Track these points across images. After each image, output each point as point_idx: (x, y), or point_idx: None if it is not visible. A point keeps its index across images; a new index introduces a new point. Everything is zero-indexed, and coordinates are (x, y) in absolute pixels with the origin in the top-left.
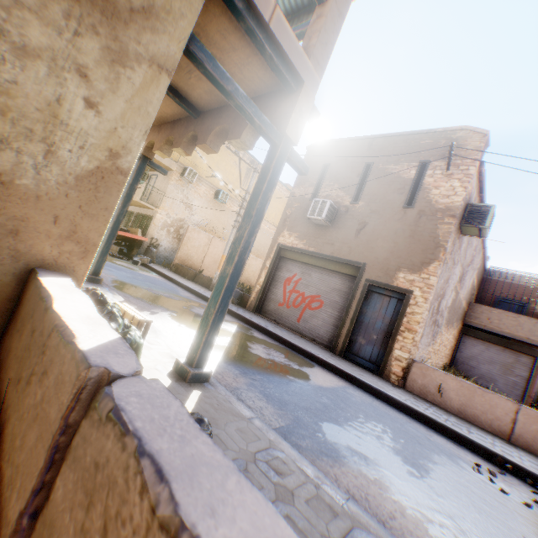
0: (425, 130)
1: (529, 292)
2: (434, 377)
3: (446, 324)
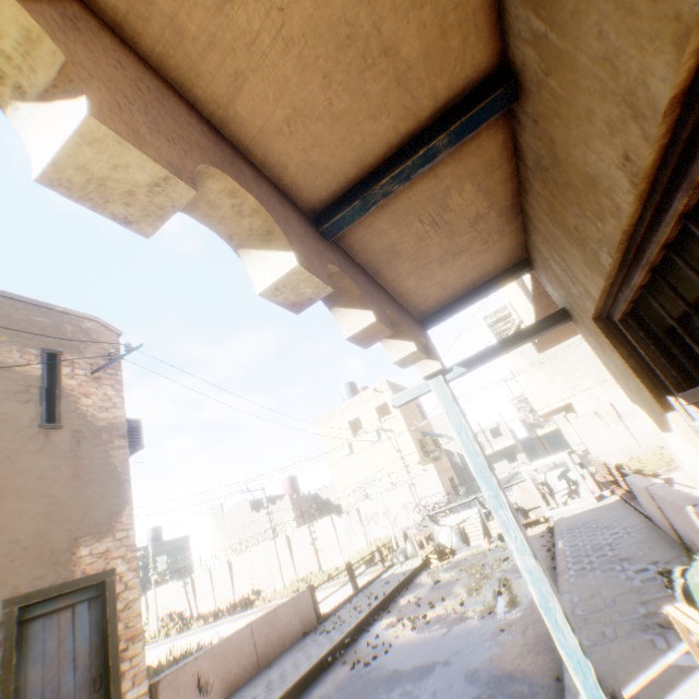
0: (39, 301)
1: None
2: (189, 676)
3: None
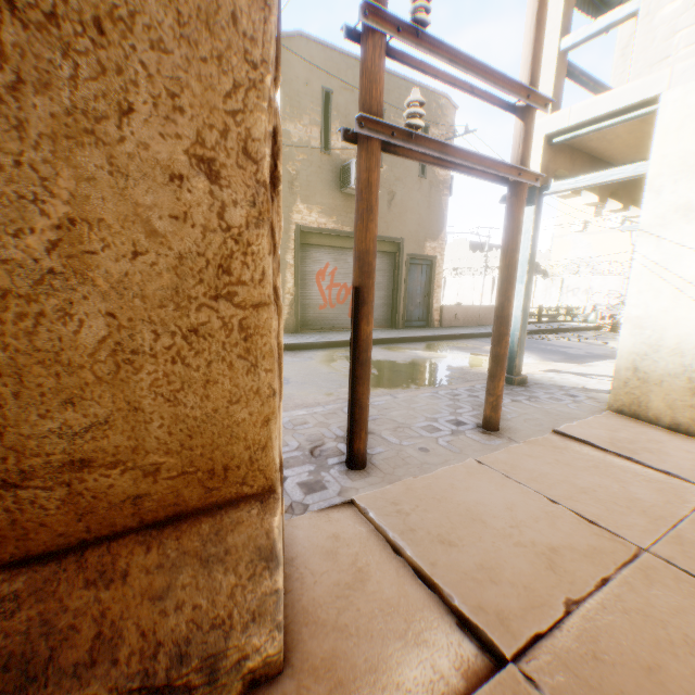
0: (423, 85)
1: None
2: (452, 311)
3: None
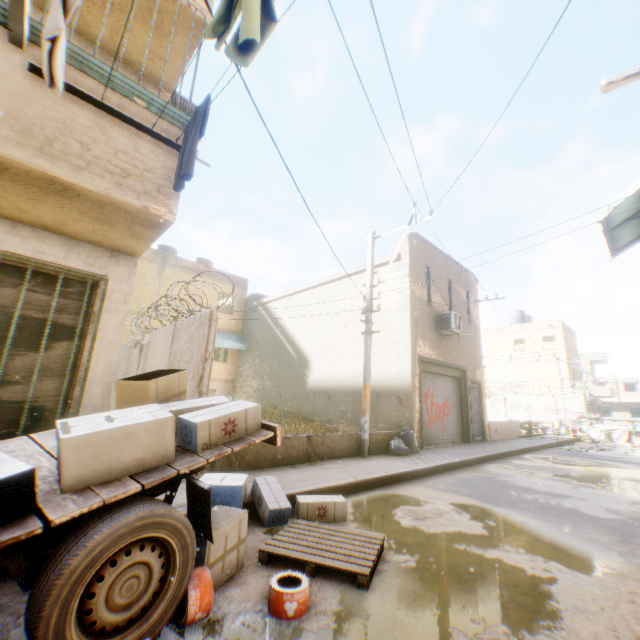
0: (464, 267)
1: None
2: (493, 426)
3: None
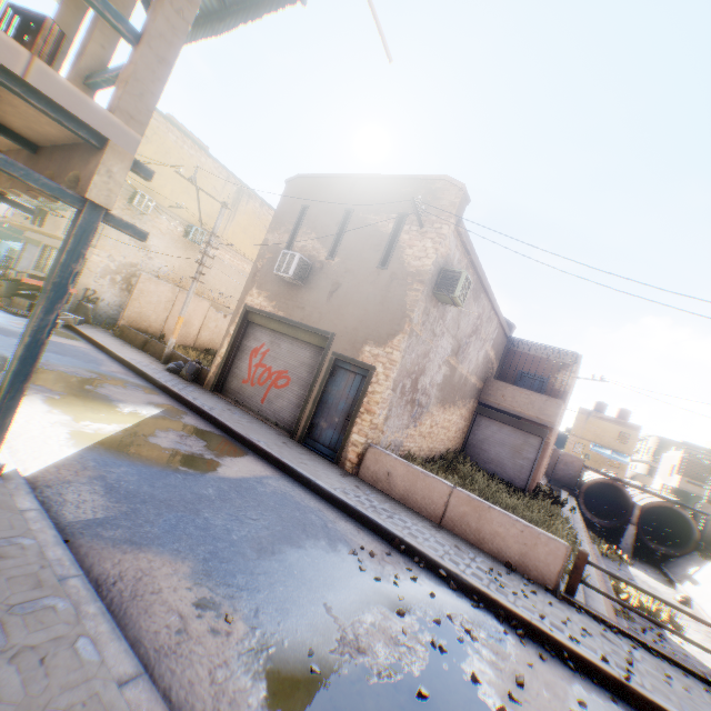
0: (408, 176)
1: (551, 366)
2: (385, 463)
3: (441, 404)
